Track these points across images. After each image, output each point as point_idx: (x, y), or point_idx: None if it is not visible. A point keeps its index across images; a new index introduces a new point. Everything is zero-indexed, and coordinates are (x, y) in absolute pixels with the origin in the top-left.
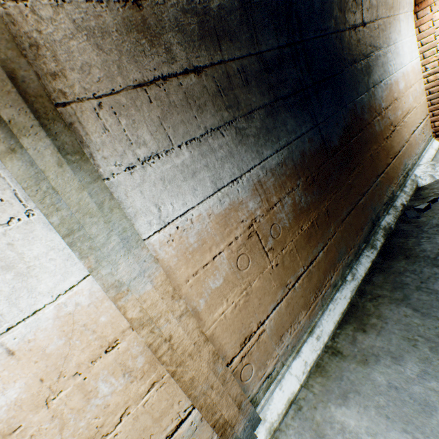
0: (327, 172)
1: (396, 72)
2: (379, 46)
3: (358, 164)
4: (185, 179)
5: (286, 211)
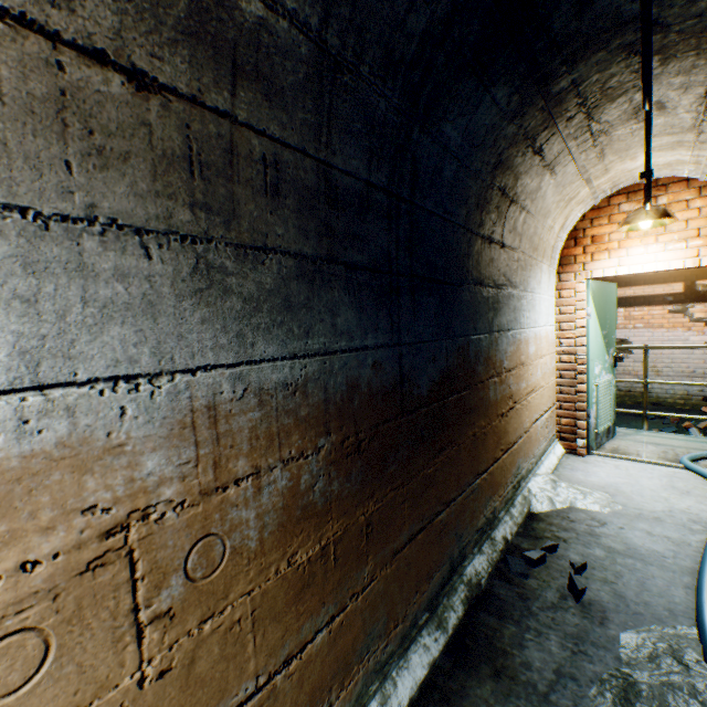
0: (393, 439)
1: (528, 328)
2: (515, 283)
3: (451, 443)
4: None
5: (264, 505)
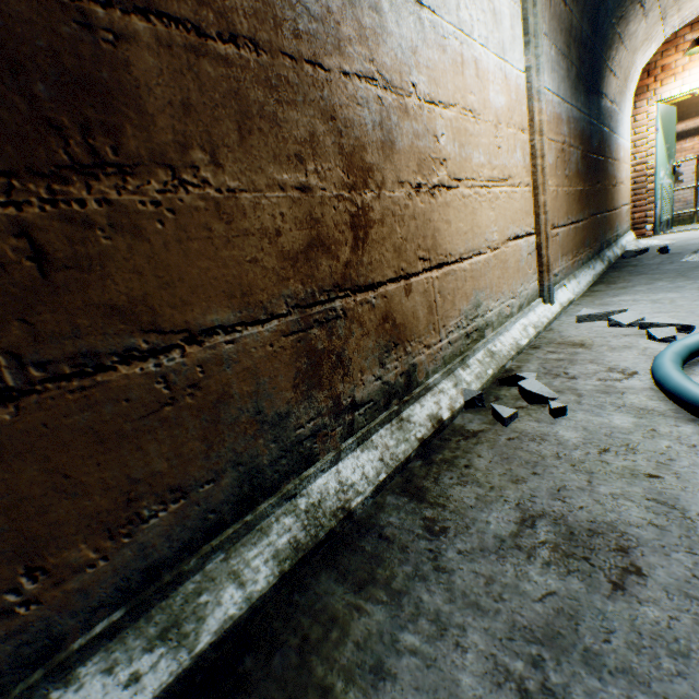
0: (589, 163)
1: (620, 138)
2: (616, 104)
3: (600, 183)
4: (551, 69)
5: (574, 160)
